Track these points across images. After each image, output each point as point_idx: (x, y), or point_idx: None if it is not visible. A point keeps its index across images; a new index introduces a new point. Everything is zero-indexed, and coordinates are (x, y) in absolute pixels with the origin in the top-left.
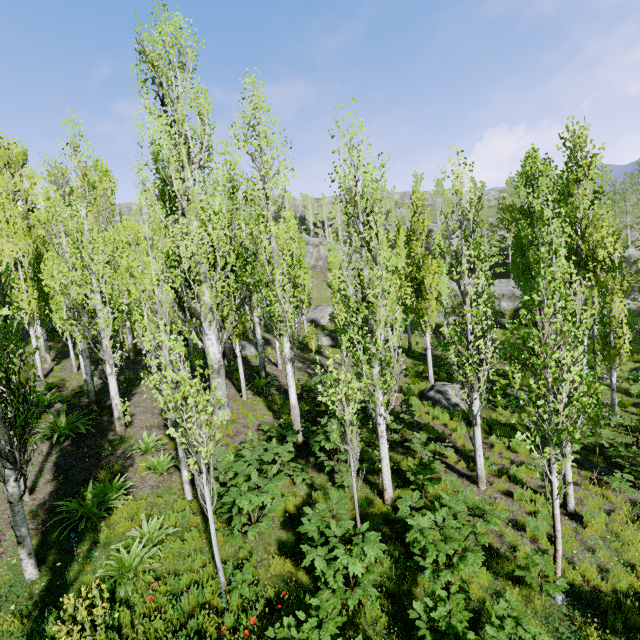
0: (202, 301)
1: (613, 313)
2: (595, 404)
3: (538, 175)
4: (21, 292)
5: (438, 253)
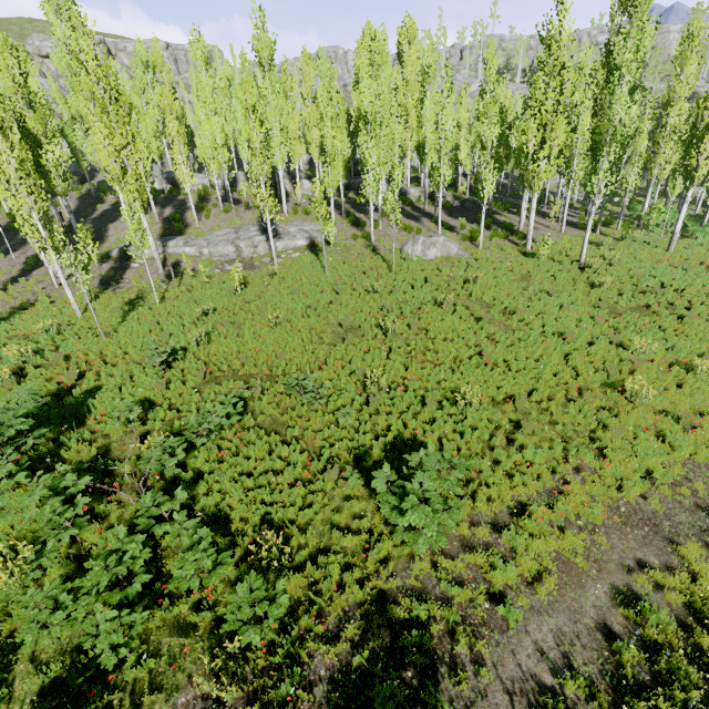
0: None
1: None
2: None
3: None
4: None
5: None
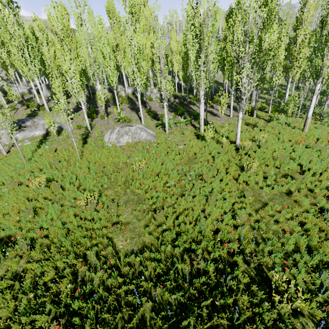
0: None
1: None
2: None
3: None
4: (155, 64)
5: None
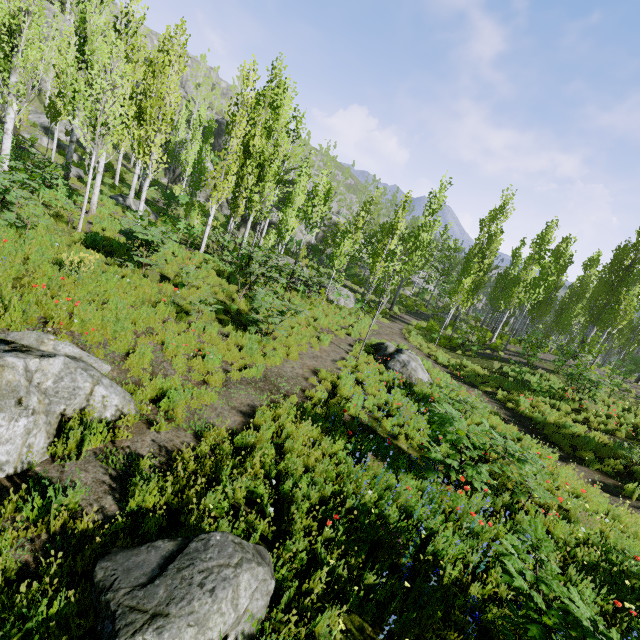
0: None
1: (242, 183)
2: (189, 204)
3: None
4: None
5: (198, 126)
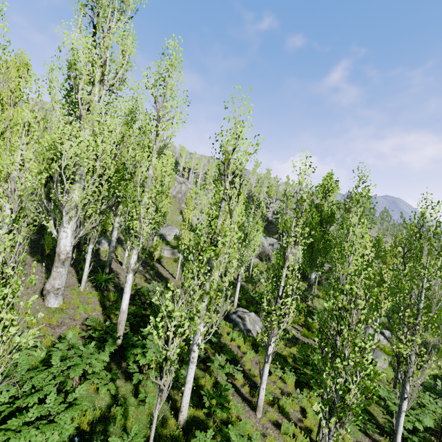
0: (70, 197)
1: None
2: None
3: (331, 189)
4: None
5: (260, 216)
